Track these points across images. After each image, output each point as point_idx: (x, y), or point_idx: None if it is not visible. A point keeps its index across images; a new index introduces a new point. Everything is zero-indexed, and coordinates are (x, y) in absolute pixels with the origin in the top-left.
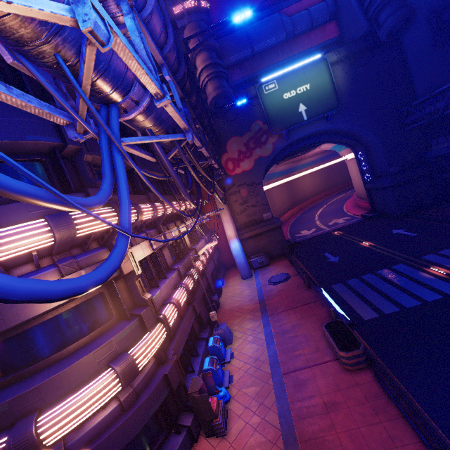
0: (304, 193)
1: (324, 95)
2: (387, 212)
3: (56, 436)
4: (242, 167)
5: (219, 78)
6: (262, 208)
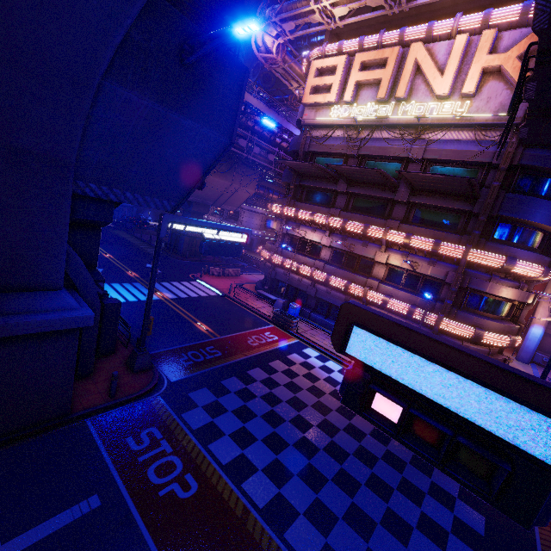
0: None
1: None
2: None
3: (485, 340)
4: None
5: None
6: None
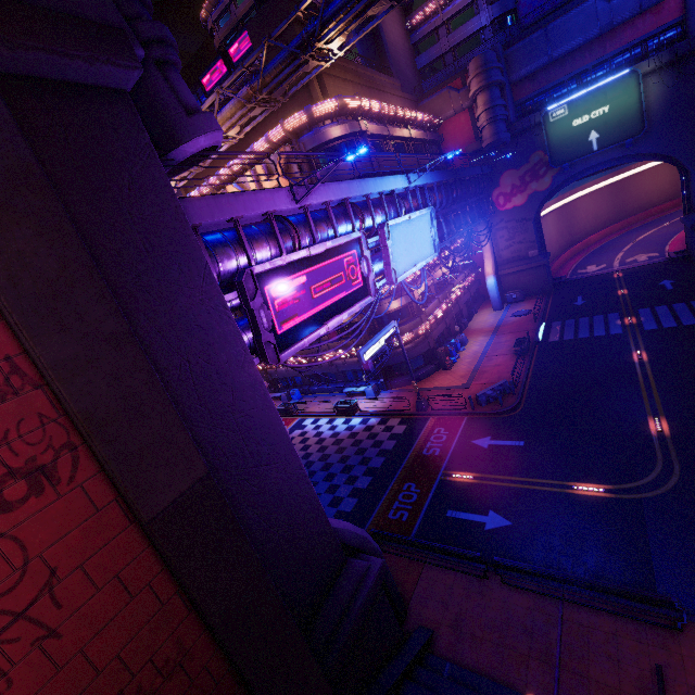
0: (647, 197)
1: (625, 119)
2: (692, 256)
3: (397, 344)
4: (513, 203)
5: (496, 122)
6: (529, 245)
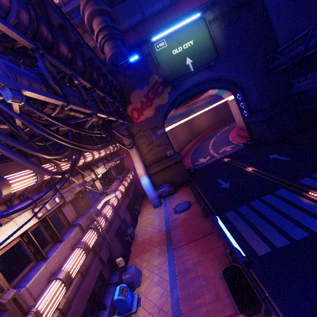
0: (200, 127)
1: (205, 49)
2: (263, 140)
3: None
4: (145, 115)
5: (113, 39)
6: (165, 147)
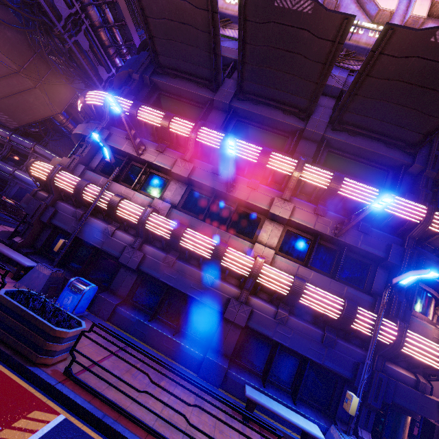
0: None
1: None
2: None
3: None
4: None
5: None
6: None
